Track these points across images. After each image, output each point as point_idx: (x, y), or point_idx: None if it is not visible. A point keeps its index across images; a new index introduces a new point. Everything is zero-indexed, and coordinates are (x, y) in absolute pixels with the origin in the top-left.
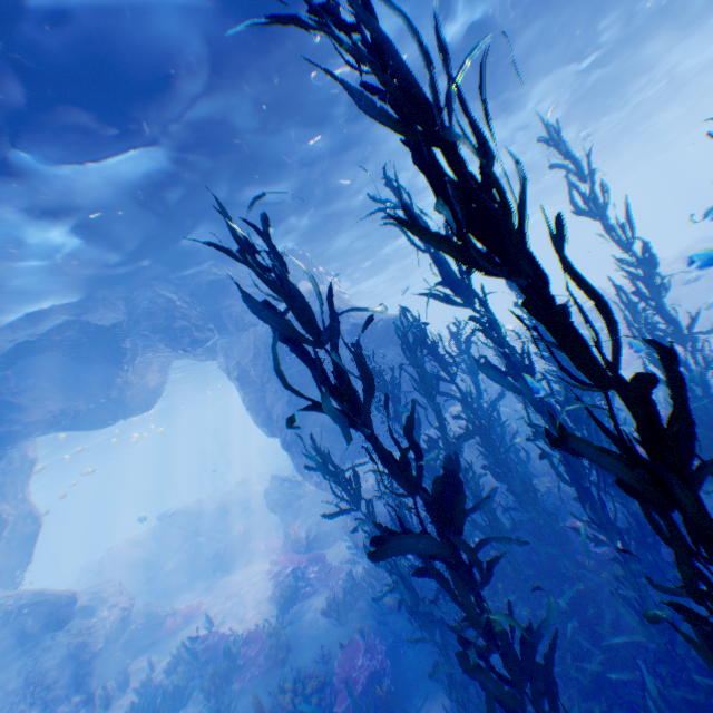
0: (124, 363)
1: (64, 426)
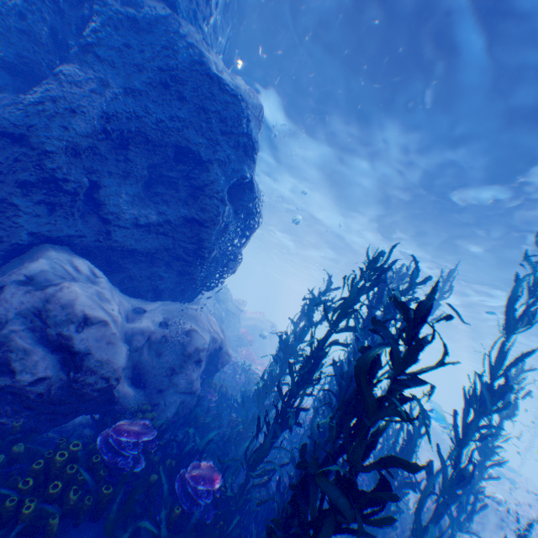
0: None
1: None
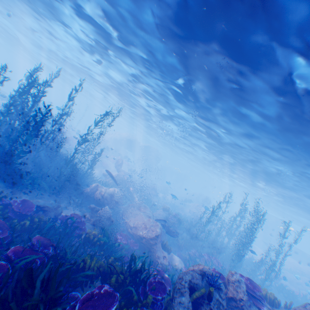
0: None
1: None
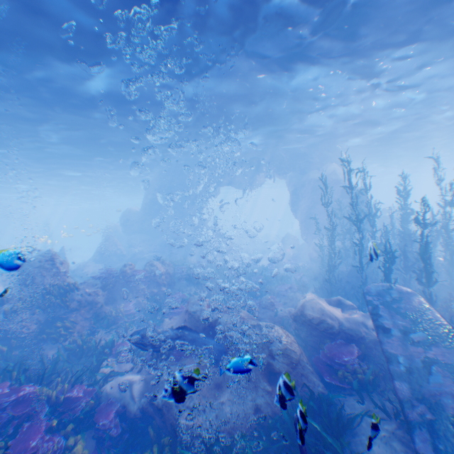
0: (260, 173)
1: (233, 186)
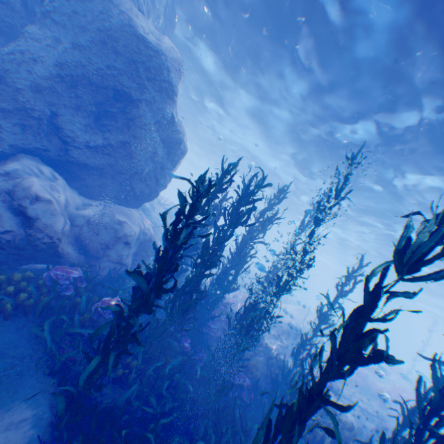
0: None
1: None
